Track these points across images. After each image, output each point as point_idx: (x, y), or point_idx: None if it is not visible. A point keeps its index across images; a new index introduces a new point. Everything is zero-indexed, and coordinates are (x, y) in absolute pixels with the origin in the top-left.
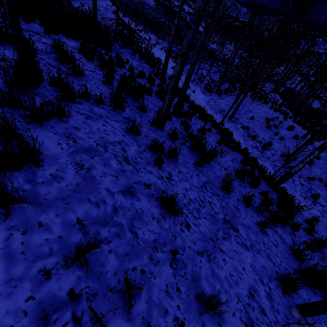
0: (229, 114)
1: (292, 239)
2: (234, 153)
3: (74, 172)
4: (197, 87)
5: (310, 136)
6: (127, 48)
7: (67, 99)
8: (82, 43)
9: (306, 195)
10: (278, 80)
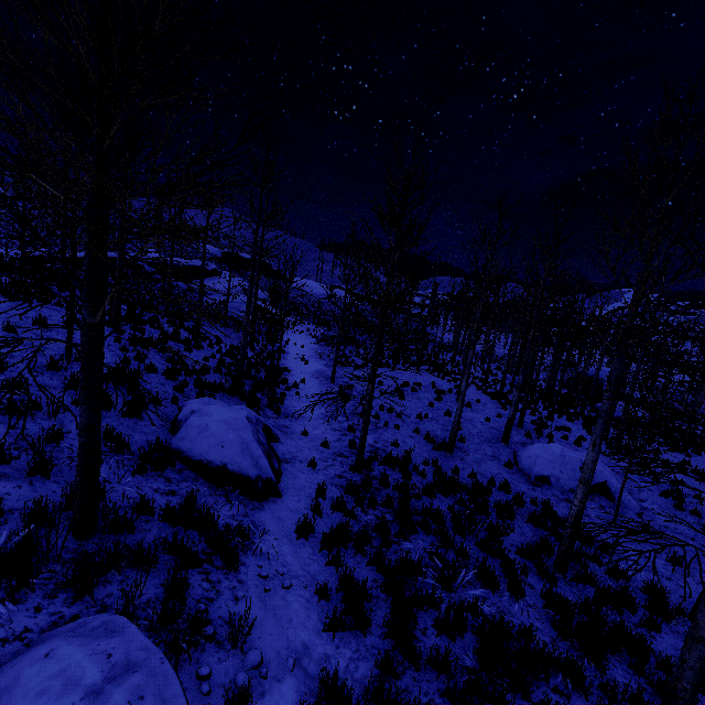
0: (343, 380)
1: (163, 383)
2: (226, 371)
3: (6, 307)
4: (324, 361)
5: (493, 405)
6: (240, 330)
7: (42, 302)
8: (113, 299)
9: (344, 430)
10: (513, 355)
